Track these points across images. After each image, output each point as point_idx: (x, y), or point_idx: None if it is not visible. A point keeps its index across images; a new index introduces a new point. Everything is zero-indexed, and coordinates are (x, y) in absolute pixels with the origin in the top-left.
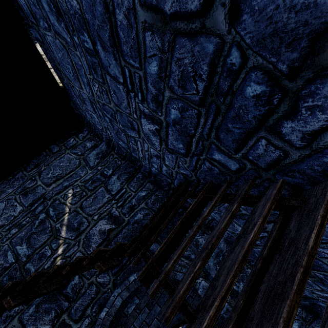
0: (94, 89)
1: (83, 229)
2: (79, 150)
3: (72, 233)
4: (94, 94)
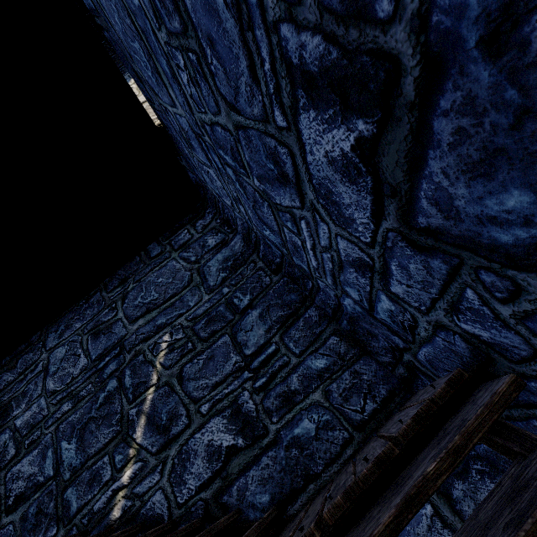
0: (184, 84)
1: (176, 433)
2: (193, 253)
3: (154, 437)
4: (189, 102)
